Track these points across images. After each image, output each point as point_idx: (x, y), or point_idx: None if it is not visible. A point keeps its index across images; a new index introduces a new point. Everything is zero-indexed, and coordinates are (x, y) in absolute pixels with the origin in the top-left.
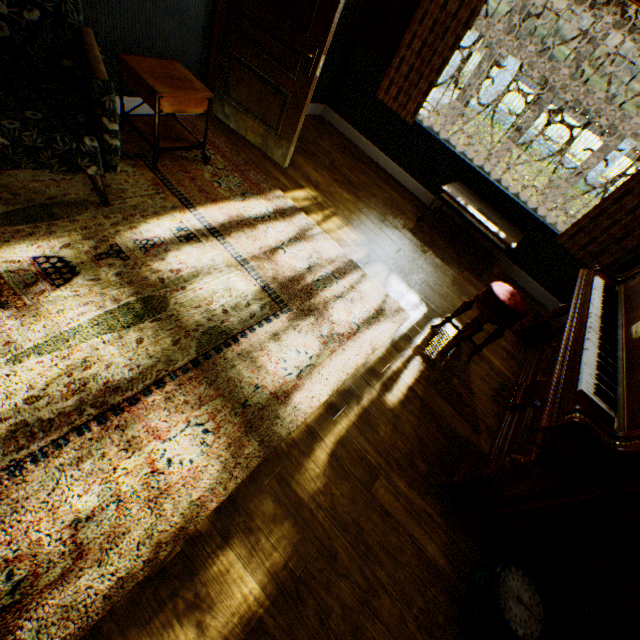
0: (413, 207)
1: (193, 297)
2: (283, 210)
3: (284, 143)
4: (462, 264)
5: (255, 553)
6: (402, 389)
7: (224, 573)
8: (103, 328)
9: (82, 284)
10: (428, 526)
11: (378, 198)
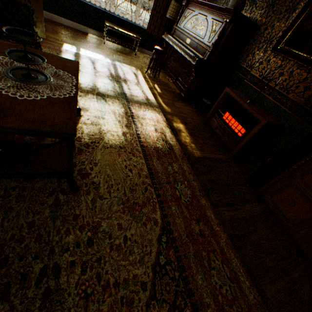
0: (96, 39)
1: (103, 90)
2: (75, 55)
3: (39, 24)
4: (129, 54)
5: (176, 122)
6: (158, 89)
7: (177, 126)
8: (102, 105)
9: (80, 99)
10: (187, 107)
11: (85, 40)
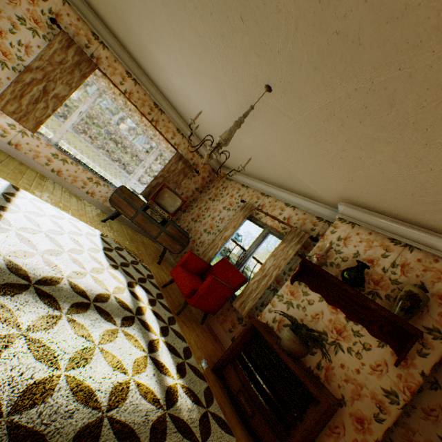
0: None
1: None
2: None
3: None
4: None
5: None
6: None
7: None
8: None
9: None
10: None
11: None
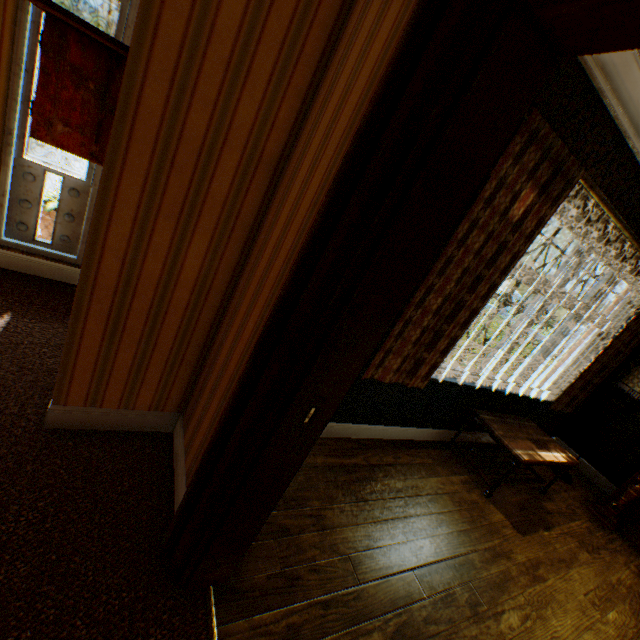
0: (449, 470)
1: None
2: None
3: None
4: (530, 495)
5: None
6: None
7: None
8: None
9: None
10: None
11: (468, 528)
